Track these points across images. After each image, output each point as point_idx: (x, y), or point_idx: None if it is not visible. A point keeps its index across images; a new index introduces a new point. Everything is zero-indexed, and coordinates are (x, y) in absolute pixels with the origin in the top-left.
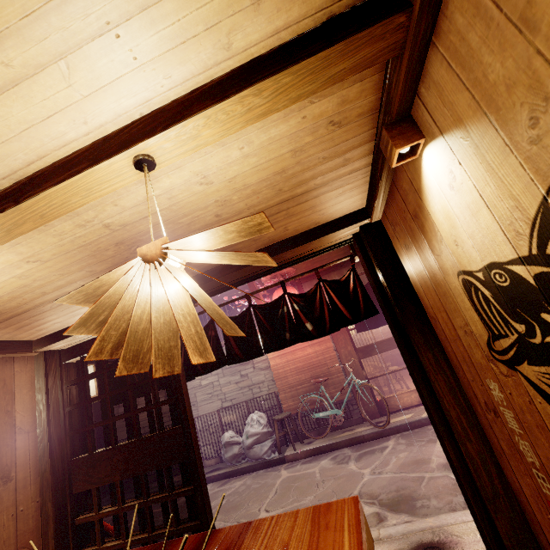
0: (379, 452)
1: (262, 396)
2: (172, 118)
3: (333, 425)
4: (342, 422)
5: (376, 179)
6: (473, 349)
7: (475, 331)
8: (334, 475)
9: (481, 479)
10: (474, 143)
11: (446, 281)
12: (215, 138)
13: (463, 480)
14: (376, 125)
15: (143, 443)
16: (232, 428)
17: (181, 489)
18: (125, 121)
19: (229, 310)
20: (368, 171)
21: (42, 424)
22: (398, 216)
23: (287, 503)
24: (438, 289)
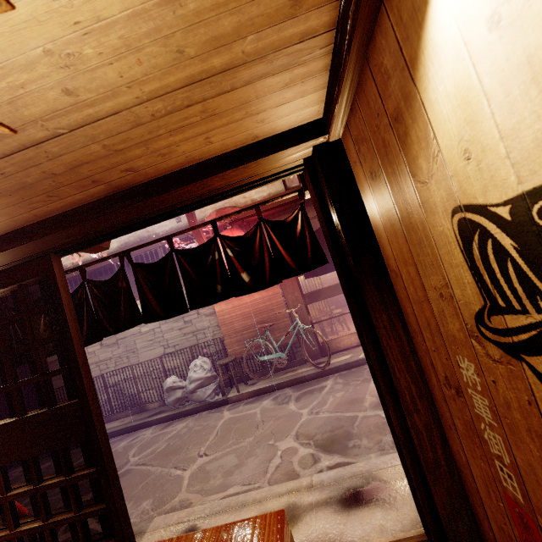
0: (318, 392)
1: (207, 342)
2: None
3: (277, 367)
4: (285, 364)
5: (342, 54)
6: (448, 317)
7: (460, 296)
8: (274, 416)
9: (424, 451)
10: None
11: (428, 223)
12: None
13: (404, 449)
14: None
15: (27, 422)
16: (176, 373)
17: (82, 471)
18: None
19: None
20: (330, 42)
21: None
22: (367, 125)
23: (226, 445)
24: (411, 234)
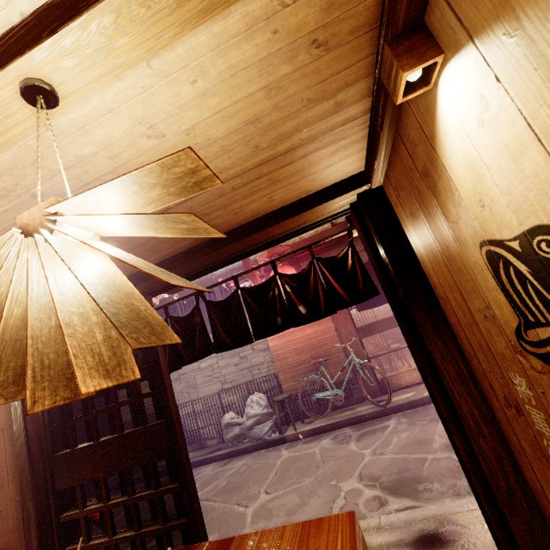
0: (380, 432)
1: (262, 377)
2: (62, 15)
3: (334, 405)
4: (343, 402)
5: (377, 129)
6: (495, 337)
7: (500, 316)
8: (335, 456)
9: (495, 479)
10: (528, 37)
11: (463, 254)
12: (139, 54)
13: (474, 478)
14: (376, 50)
15: (125, 438)
16: (233, 409)
17: (168, 486)
18: (1, 28)
19: (225, 292)
20: (366, 121)
21: (18, 421)
22: (403, 177)
23: (287, 484)
24: (452, 264)
